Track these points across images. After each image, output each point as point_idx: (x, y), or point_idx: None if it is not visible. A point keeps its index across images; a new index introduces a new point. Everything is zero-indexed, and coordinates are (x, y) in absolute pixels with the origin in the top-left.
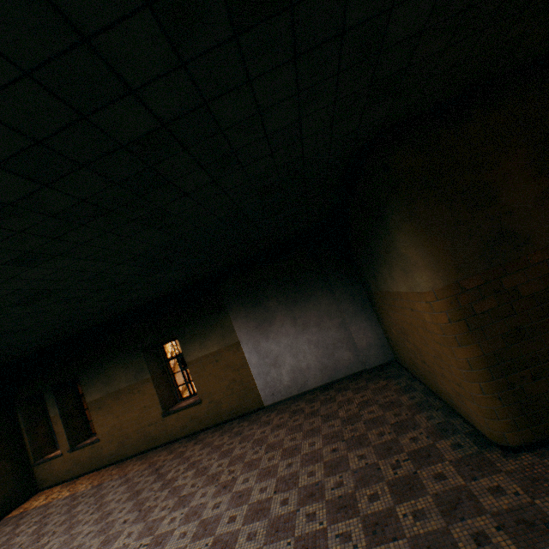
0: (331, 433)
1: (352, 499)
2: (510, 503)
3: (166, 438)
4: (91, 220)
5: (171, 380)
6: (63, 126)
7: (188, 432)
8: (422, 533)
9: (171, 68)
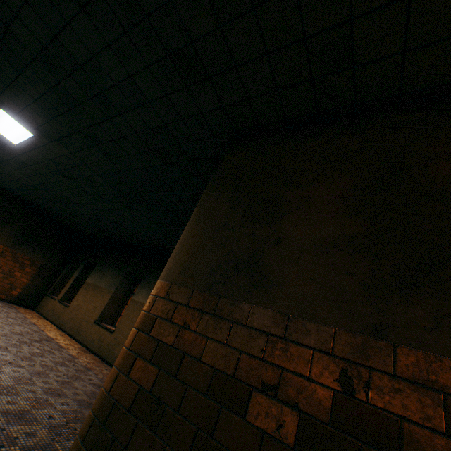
0: (83, 415)
1: None
2: None
3: (82, 338)
4: (56, 116)
5: (124, 308)
6: (4, 32)
7: (91, 346)
8: None
9: (23, 3)
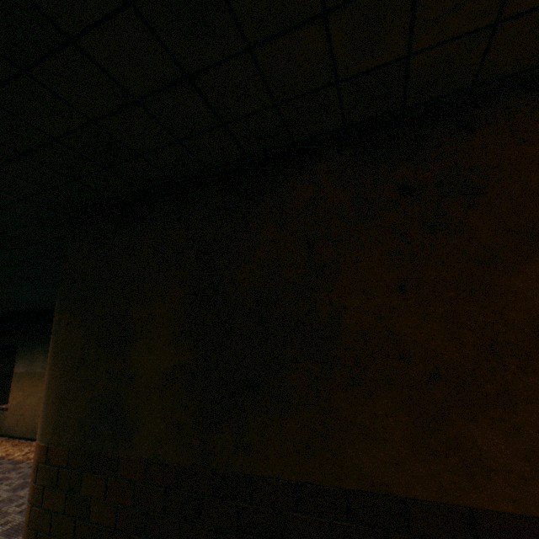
0: None
1: None
2: None
3: None
4: None
5: None
6: None
7: None
8: None
9: None
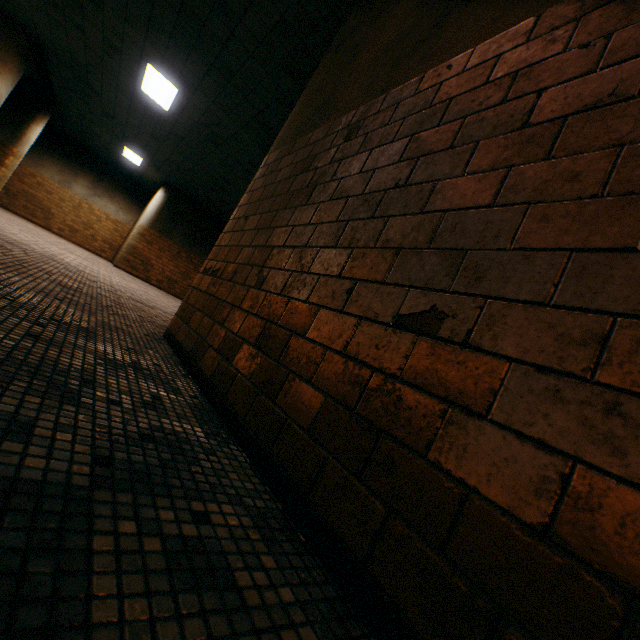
0: None
1: (148, 307)
2: (101, 301)
3: None
4: (190, 53)
5: None
6: None
7: None
8: (97, 289)
9: None
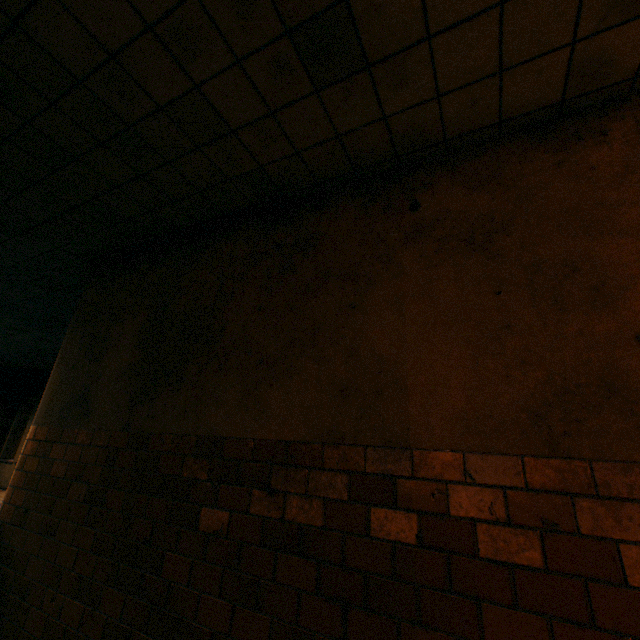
0: None
1: None
2: None
3: None
4: None
5: None
6: None
7: None
8: None
9: None
